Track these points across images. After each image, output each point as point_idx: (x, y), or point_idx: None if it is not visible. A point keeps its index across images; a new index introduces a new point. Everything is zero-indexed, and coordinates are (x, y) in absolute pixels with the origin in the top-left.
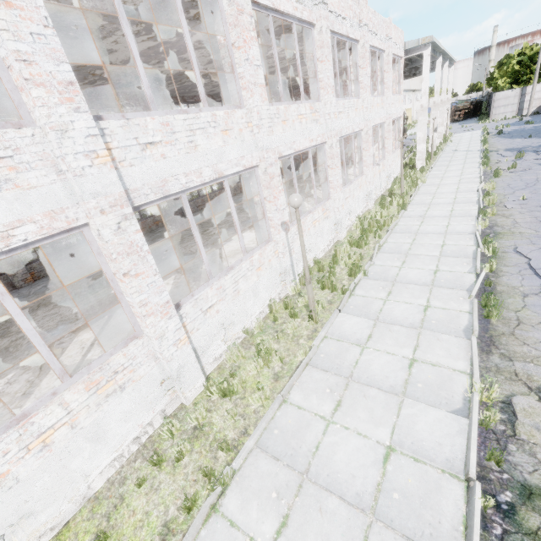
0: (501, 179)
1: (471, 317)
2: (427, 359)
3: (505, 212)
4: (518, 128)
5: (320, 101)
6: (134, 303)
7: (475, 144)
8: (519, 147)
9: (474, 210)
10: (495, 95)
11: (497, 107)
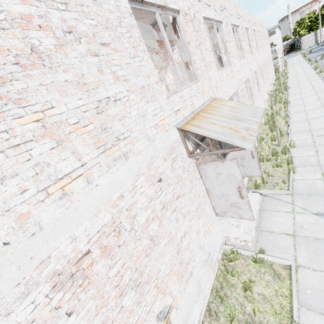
0: (318, 63)
1: (323, 80)
2: (316, 86)
3: (323, 67)
4: (318, 48)
5: (262, 50)
6: (262, 83)
7: (301, 59)
8: (321, 54)
9: (313, 71)
10: (302, 38)
11: (304, 43)
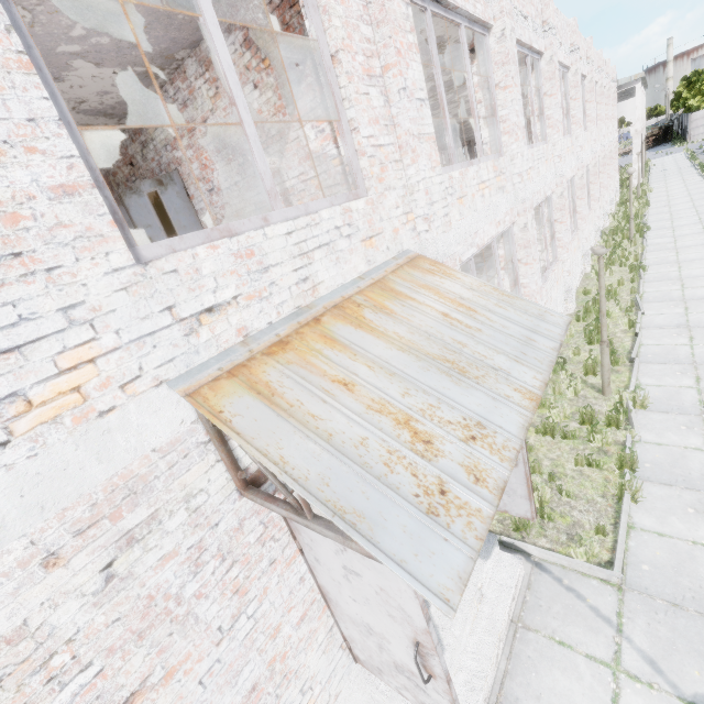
0: None
1: None
2: None
3: None
4: None
5: (597, 128)
6: (584, 210)
7: (683, 162)
8: None
9: None
10: (692, 116)
11: (695, 128)
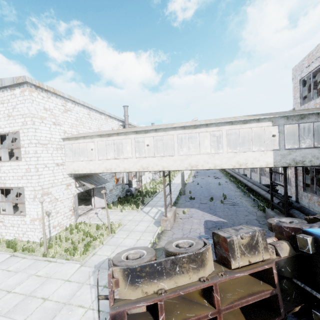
0: None
1: None
2: None
3: None
4: None
5: None
6: None
7: None
8: None
9: None
10: None
11: None
